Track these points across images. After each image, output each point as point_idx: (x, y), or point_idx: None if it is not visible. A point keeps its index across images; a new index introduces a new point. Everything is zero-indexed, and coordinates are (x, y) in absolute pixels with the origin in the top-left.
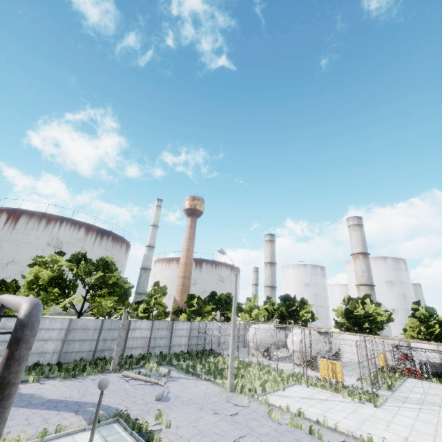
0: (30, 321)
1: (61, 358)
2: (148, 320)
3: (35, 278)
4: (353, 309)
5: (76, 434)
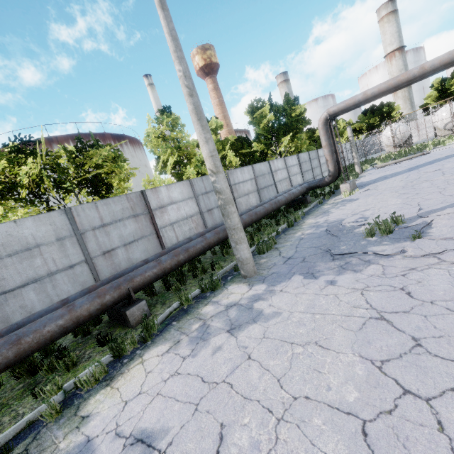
0: None
1: None
2: (321, 149)
3: None
4: (449, 87)
5: None
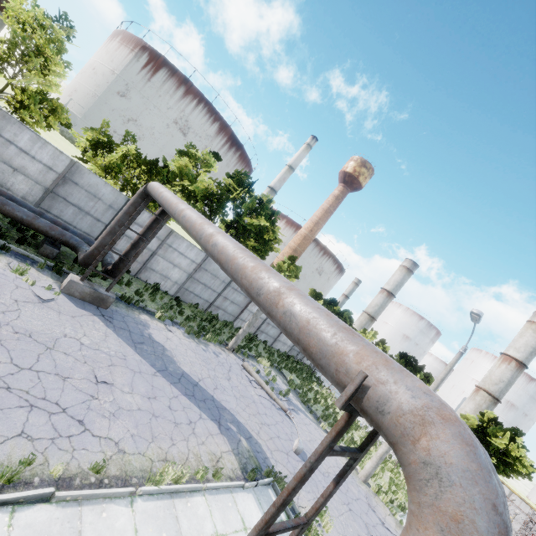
0: None
1: (180, 292)
2: None
3: (180, 173)
4: (492, 435)
5: (234, 489)
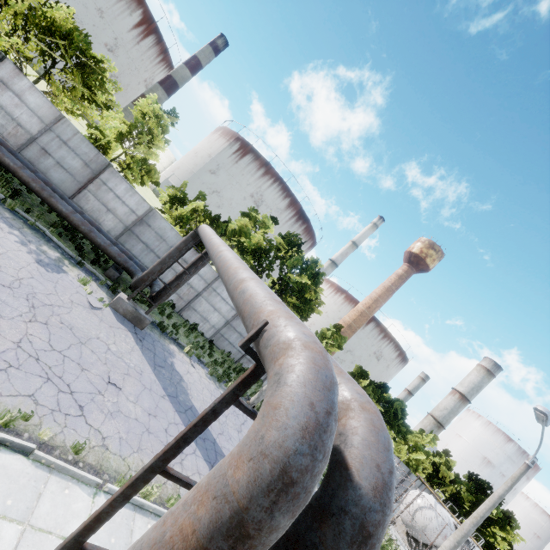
0: (380, 525)
1: (215, 337)
2: None
3: (239, 231)
4: None
5: None
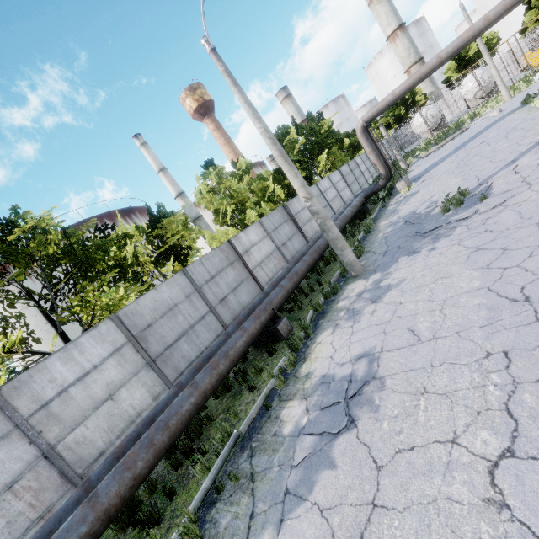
0: None
1: None
2: (357, 157)
3: None
4: (466, 54)
5: None
